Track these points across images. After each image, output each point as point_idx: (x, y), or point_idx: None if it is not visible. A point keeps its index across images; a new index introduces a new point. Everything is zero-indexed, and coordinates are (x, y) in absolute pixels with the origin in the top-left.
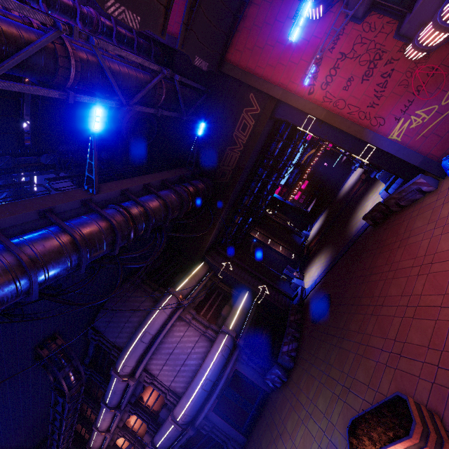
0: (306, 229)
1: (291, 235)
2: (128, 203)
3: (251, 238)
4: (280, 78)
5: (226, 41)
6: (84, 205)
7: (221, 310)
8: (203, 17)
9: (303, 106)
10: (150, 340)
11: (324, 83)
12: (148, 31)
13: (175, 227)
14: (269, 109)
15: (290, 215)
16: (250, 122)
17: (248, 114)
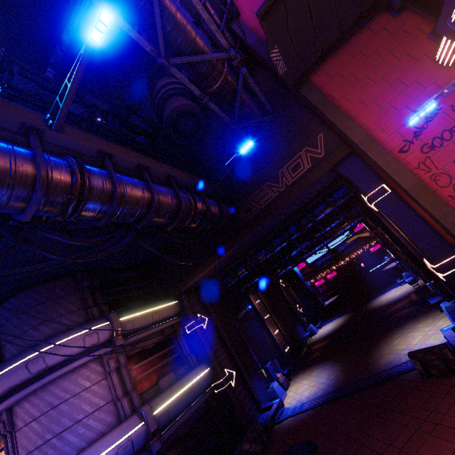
0: (315, 324)
1: (295, 322)
2: (98, 169)
3: (248, 301)
4: (367, 120)
5: (318, 58)
6: (25, 133)
7: (162, 376)
8: (305, 2)
9: (386, 162)
10: (39, 371)
11: (428, 144)
12: (239, 29)
13: (167, 244)
14: (335, 158)
15: (303, 298)
16: (306, 164)
17: (308, 154)
